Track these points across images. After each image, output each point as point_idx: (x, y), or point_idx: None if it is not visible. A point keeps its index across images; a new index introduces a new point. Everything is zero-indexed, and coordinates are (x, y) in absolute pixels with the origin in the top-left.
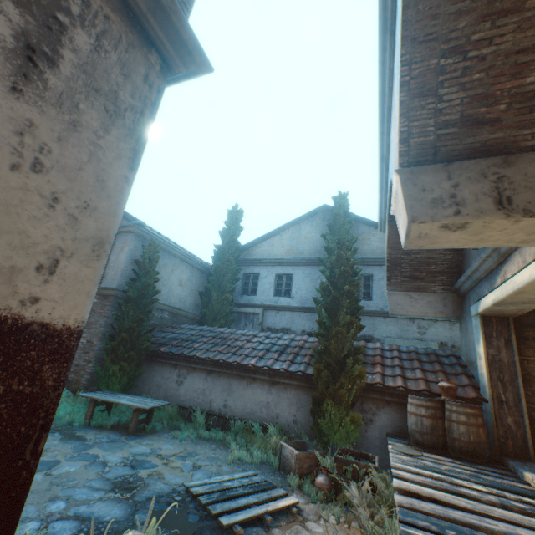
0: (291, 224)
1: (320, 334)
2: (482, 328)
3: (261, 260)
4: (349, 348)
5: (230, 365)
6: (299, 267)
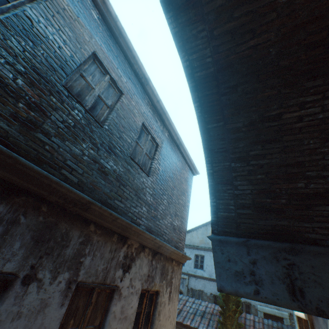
0: (202, 225)
1: (221, 312)
2: (298, 322)
3: (186, 245)
4: (235, 323)
5: (177, 322)
6: (207, 252)
